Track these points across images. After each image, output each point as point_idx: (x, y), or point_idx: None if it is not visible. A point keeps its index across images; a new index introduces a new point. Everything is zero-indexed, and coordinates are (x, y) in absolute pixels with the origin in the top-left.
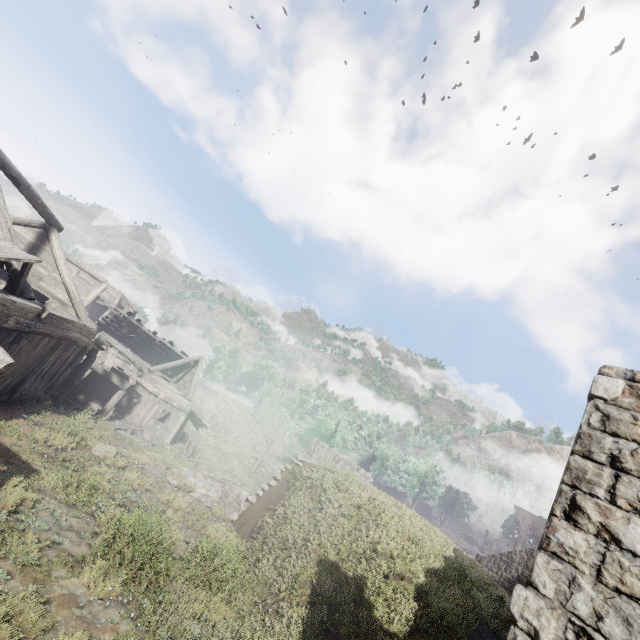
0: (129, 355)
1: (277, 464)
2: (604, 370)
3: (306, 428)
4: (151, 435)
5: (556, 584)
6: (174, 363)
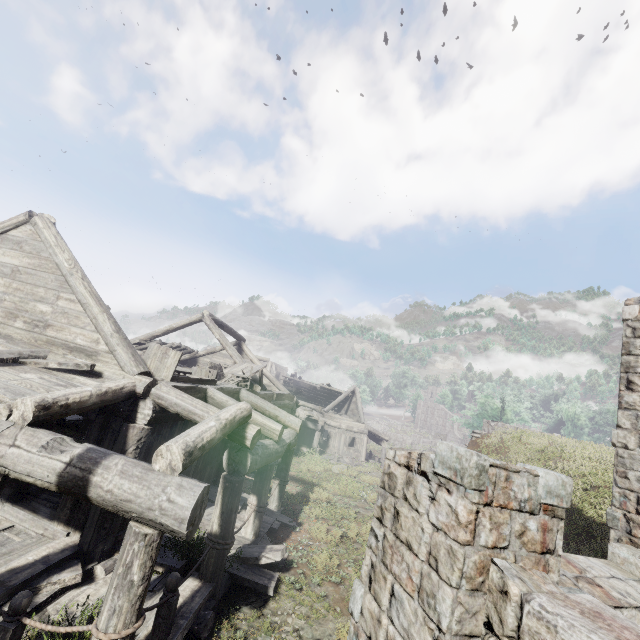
0: (309, 405)
1: None
2: (626, 302)
3: (471, 415)
4: (351, 458)
5: (629, 421)
6: (338, 399)
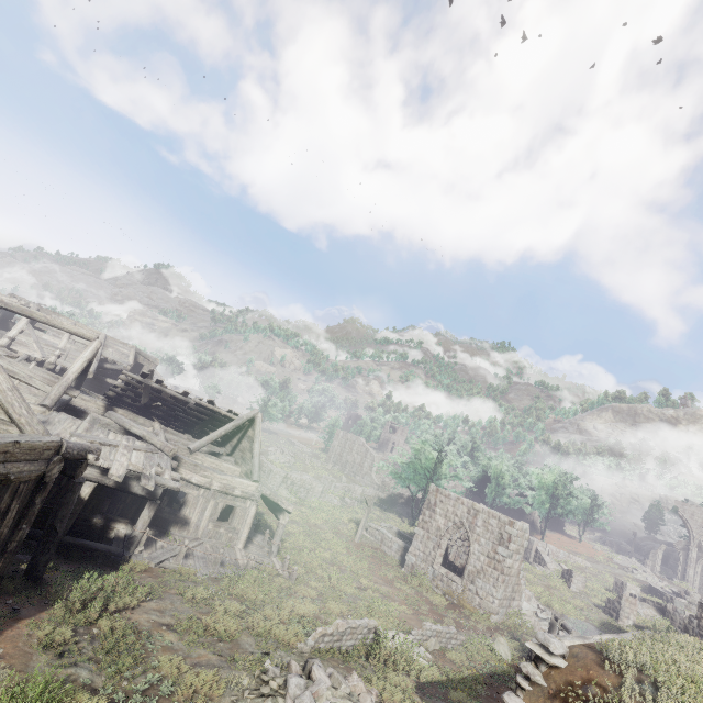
0: (153, 440)
1: (376, 514)
2: None
3: (402, 464)
4: (214, 554)
5: None
6: (222, 430)
